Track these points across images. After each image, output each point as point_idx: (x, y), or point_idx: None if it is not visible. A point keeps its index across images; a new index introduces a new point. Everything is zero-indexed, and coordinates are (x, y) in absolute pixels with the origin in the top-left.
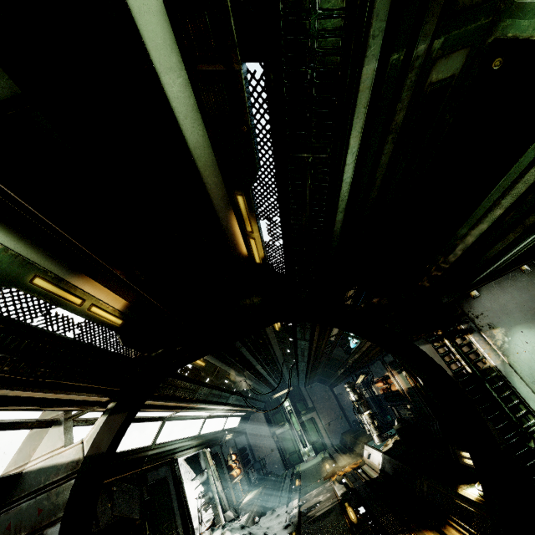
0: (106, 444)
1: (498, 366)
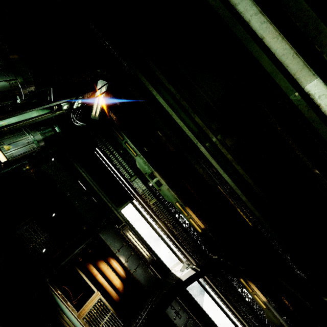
0: (185, 278)
1: None
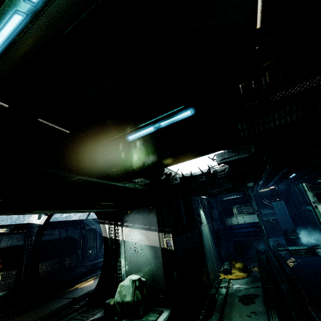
0: (43, 222)
1: (120, 240)
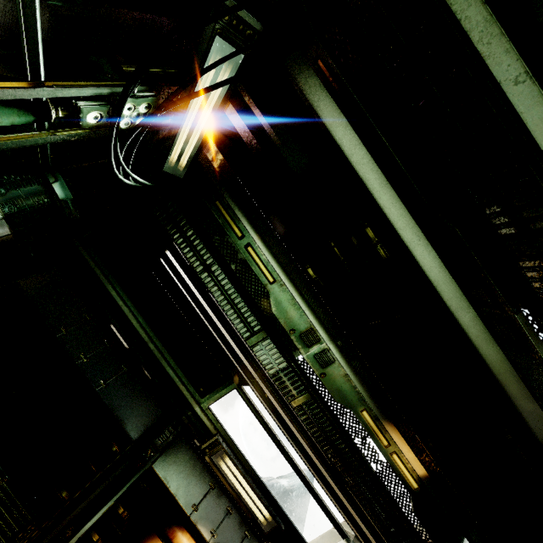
0: None
1: None
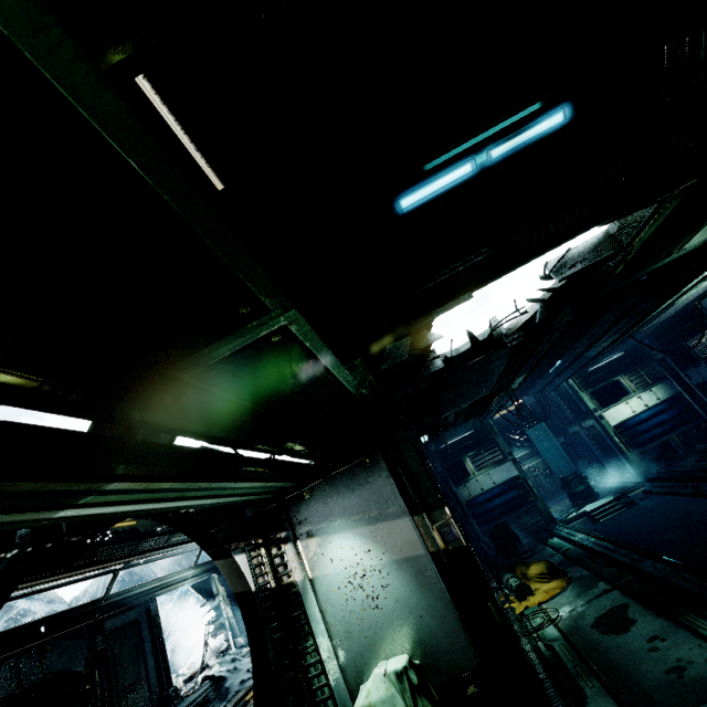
0: None
1: (299, 582)
